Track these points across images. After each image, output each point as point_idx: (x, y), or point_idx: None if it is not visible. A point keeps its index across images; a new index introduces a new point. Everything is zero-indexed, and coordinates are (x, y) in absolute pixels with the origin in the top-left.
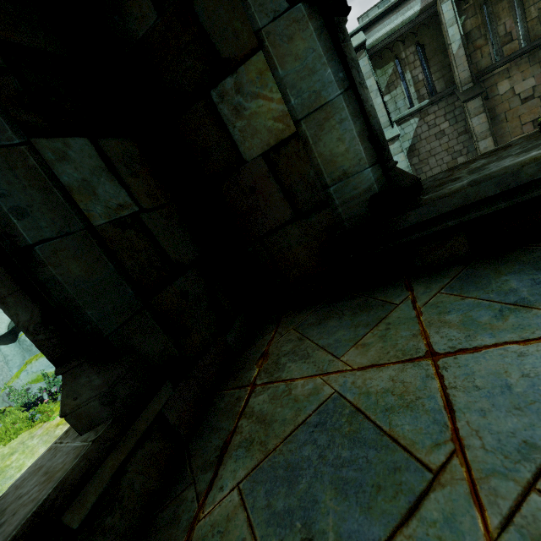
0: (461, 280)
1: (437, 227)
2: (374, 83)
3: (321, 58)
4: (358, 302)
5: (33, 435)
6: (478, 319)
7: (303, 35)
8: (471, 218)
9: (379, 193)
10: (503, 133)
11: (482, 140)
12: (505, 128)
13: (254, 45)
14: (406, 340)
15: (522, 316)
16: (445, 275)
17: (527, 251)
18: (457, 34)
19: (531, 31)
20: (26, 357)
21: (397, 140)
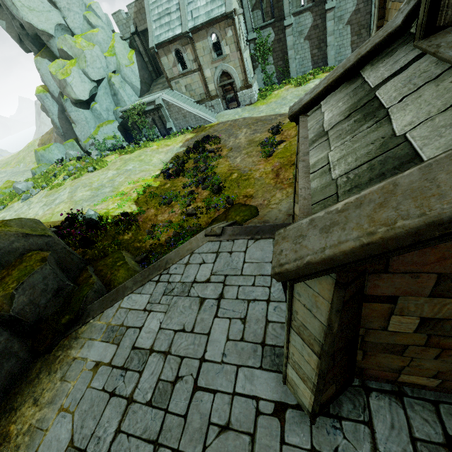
0: None
1: None
2: None
3: None
4: None
5: (145, 151)
6: None
7: None
8: None
9: None
10: None
11: None
12: None
13: None
14: None
15: None
16: None
17: None
18: None
19: None
20: (97, 123)
21: None
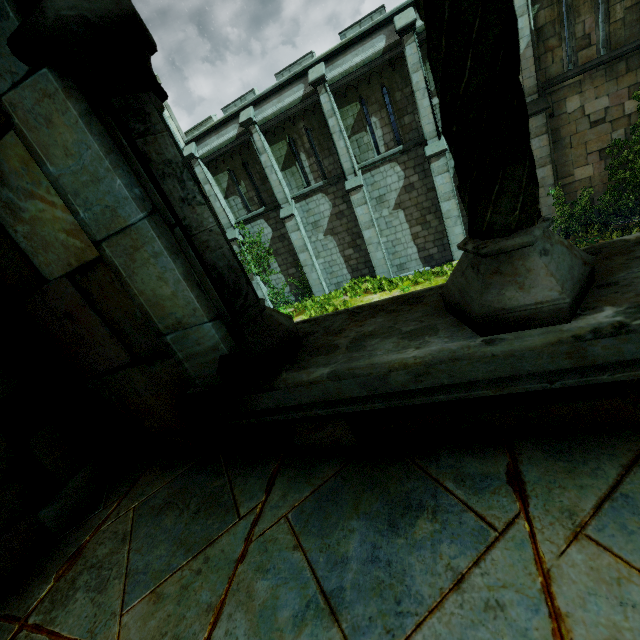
0: (319, 500)
1: (305, 413)
2: (421, 79)
3: (103, 161)
4: (215, 486)
5: None
6: (278, 613)
7: (65, 119)
8: (344, 411)
9: (229, 357)
10: (565, 161)
11: (540, 168)
12: (568, 156)
13: (2, 118)
14: (196, 614)
15: (317, 636)
16: (312, 479)
17: (405, 472)
18: (527, 28)
19: (613, 37)
20: None
21: (443, 156)
